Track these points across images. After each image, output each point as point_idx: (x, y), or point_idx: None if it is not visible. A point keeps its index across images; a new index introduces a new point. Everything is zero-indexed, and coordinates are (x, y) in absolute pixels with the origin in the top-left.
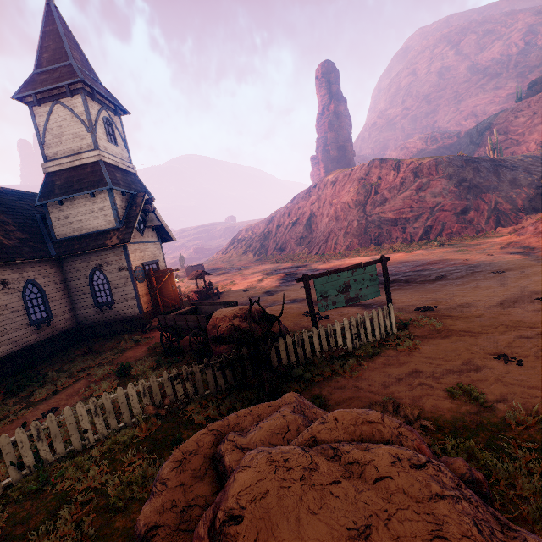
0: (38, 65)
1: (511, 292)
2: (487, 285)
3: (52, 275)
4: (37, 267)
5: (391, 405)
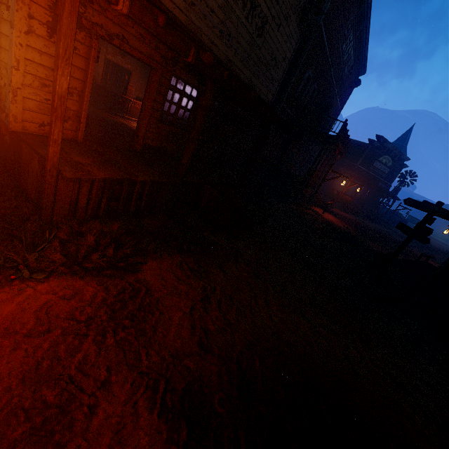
0: (396, 140)
1: (444, 246)
2: (445, 245)
3: None
4: None
5: None
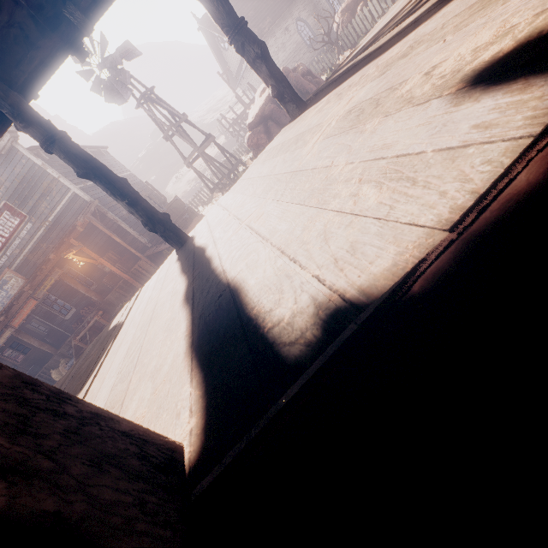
0: None
1: None
2: None
3: (306, 7)
4: (297, 7)
5: (348, 52)
